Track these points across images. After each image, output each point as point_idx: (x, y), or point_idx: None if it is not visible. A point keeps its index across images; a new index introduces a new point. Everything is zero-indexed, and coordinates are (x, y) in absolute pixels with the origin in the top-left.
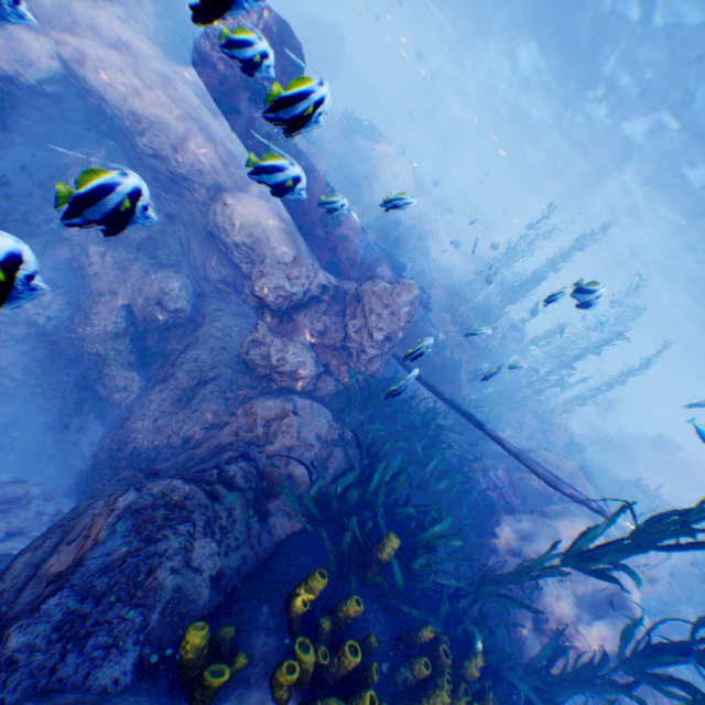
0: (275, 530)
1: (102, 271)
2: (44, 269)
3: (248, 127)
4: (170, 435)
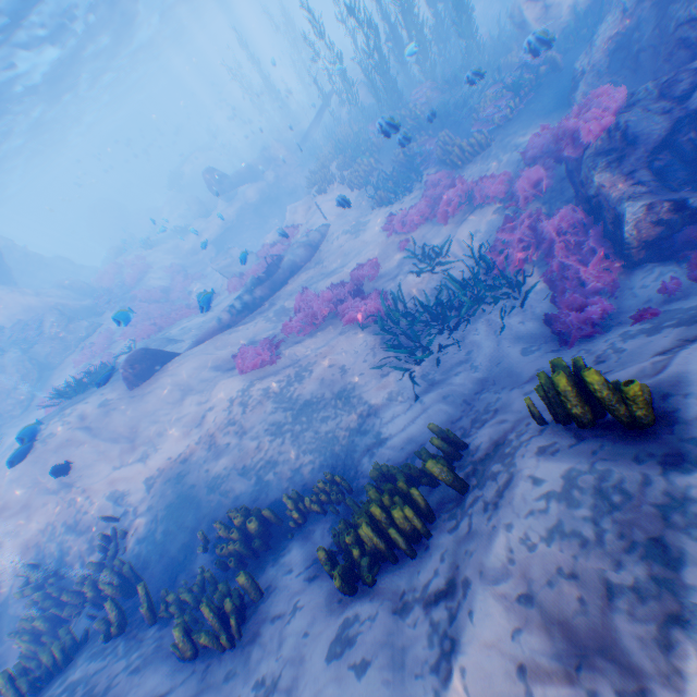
0: None
1: None
2: None
3: (228, 188)
4: None
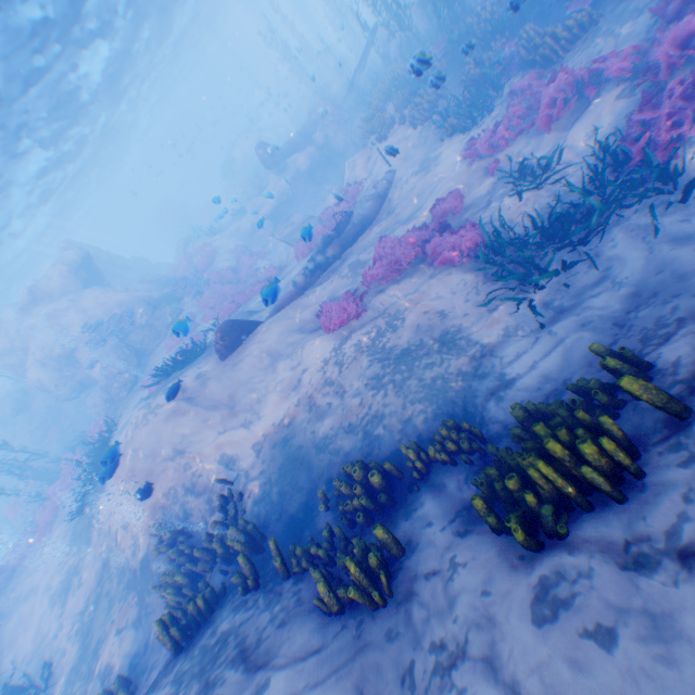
0: None
1: None
2: None
3: (280, 159)
4: None
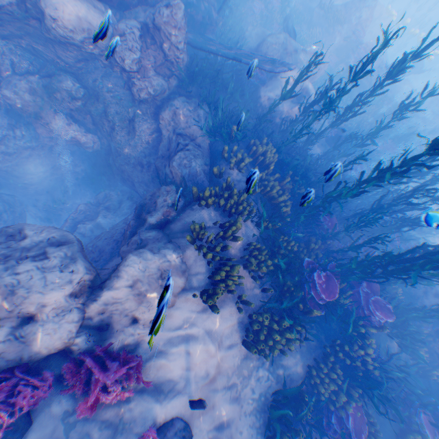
0: (204, 147)
1: (26, 102)
2: (0, 122)
3: None
4: (141, 146)
